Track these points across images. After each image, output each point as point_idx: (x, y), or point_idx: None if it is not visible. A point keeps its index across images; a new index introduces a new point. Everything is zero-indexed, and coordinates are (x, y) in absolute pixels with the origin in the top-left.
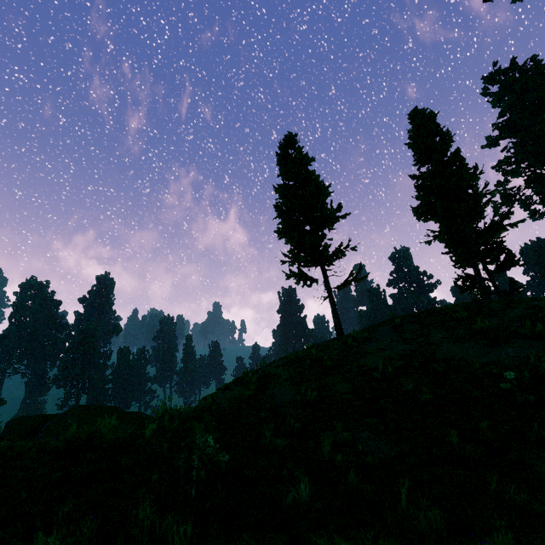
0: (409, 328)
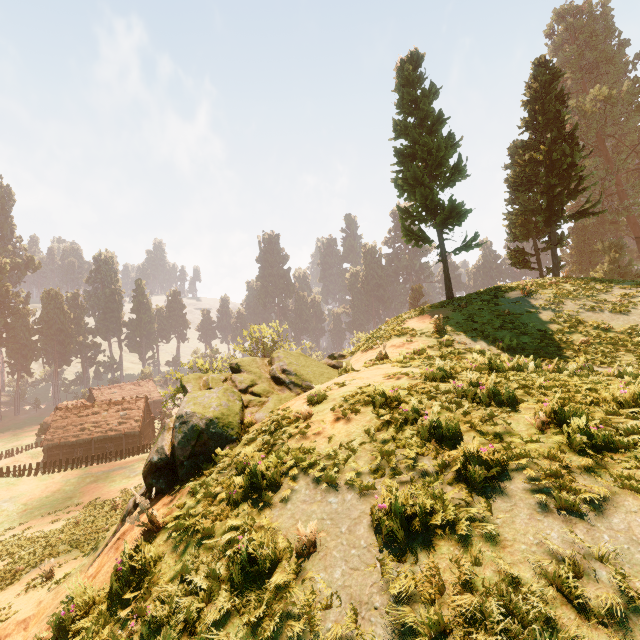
0: (538, 296)
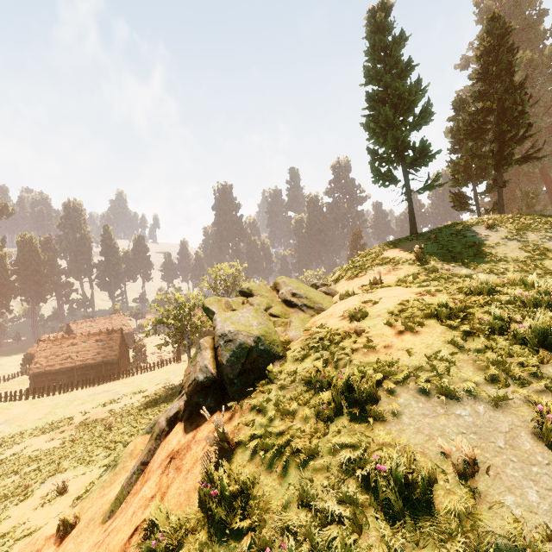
0: (501, 229)
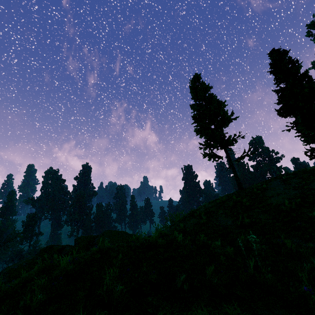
0: (293, 181)
